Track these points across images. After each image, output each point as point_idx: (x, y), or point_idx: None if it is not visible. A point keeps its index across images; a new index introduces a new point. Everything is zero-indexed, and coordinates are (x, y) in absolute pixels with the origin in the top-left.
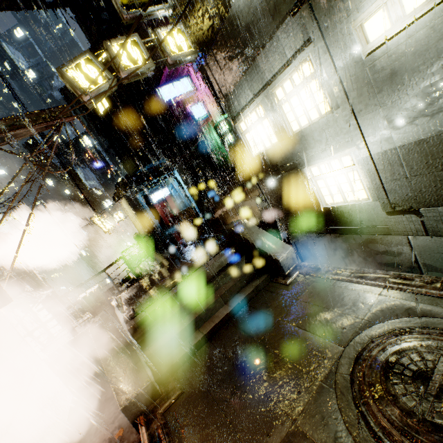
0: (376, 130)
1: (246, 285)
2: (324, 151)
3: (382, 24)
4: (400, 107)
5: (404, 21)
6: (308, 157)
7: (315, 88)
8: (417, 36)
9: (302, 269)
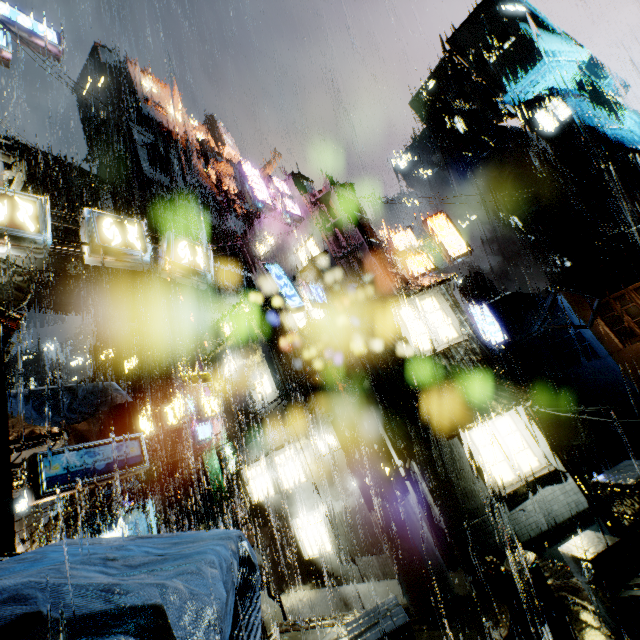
0: (328, 499)
1: None
2: (304, 507)
3: (323, 447)
4: (335, 489)
5: (330, 450)
6: (294, 510)
7: (298, 464)
8: (334, 458)
9: (283, 627)
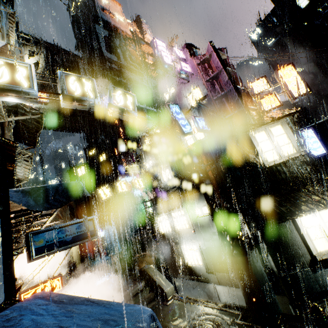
0: (201, 239)
1: (147, 304)
2: (187, 241)
3: (199, 212)
4: (205, 235)
5: (203, 214)
6: (182, 241)
7: (185, 218)
8: (206, 219)
9: (175, 297)
